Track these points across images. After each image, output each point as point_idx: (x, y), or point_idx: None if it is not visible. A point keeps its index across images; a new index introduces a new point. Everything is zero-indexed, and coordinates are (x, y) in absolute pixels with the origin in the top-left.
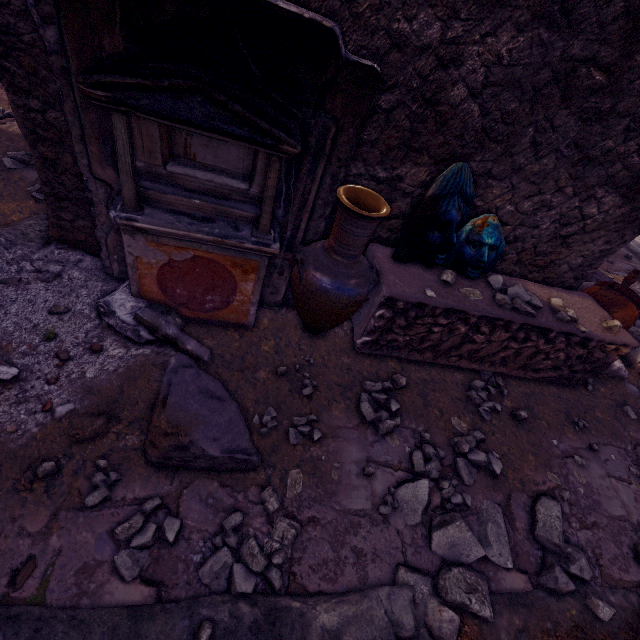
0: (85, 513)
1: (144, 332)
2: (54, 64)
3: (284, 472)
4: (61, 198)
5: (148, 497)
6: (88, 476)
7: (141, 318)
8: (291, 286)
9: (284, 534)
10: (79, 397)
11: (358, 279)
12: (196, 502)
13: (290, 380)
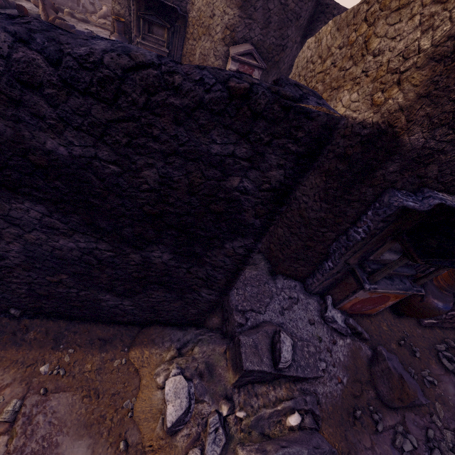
0: (379, 435)
1: (348, 330)
2: (371, 232)
3: (432, 404)
4: (299, 259)
5: (394, 424)
6: (369, 415)
7: (351, 324)
8: (404, 298)
9: (451, 439)
10: (344, 372)
11: (452, 301)
12: (411, 425)
13: (406, 348)
